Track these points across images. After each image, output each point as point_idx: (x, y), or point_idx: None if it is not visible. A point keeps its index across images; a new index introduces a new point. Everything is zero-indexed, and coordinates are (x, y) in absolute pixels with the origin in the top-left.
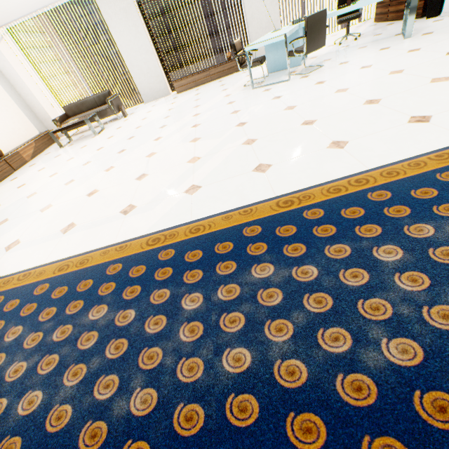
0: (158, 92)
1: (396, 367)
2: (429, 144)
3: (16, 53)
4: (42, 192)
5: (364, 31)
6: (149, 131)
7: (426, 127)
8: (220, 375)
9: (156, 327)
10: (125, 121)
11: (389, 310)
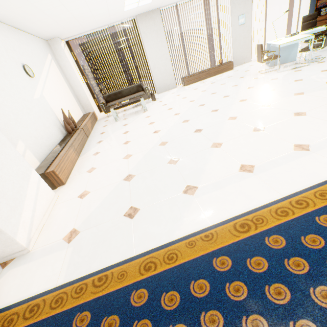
0: (169, 86)
1: None
2: None
3: (71, 57)
4: (175, 140)
5: None
6: (215, 100)
7: None
8: None
9: None
10: (161, 101)
11: None
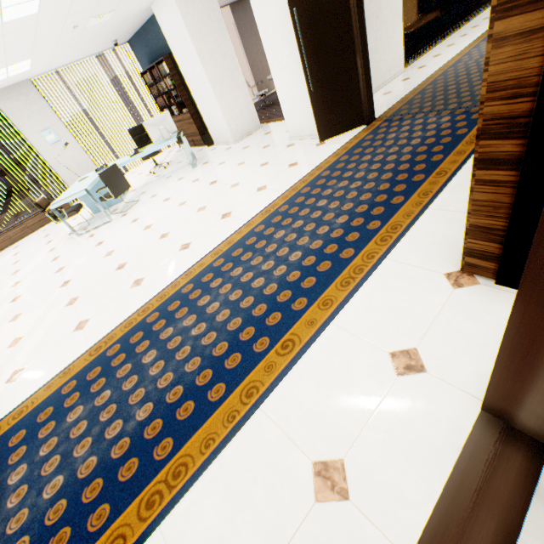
0: None
1: (141, 422)
2: (185, 266)
3: None
4: None
5: (173, 158)
6: None
7: (187, 252)
8: (42, 505)
9: None
10: None
11: (144, 392)
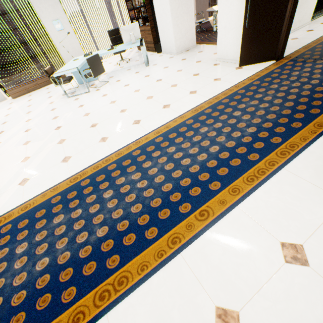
0: None
1: (99, 238)
2: (136, 136)
3: None
4: None
5: (132, 56)
6: None
7: (137, 126)
8: (35, 273)
9: (1, 269)
10: None
11: (102, 217)
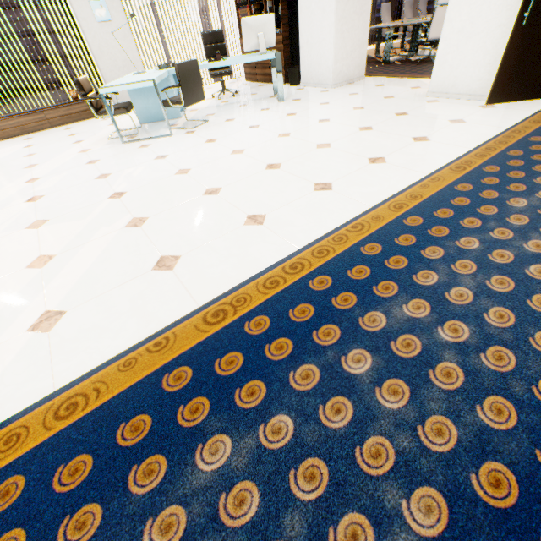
0: None
1: None
2: (341, 213)
3: None
4: None
5: (239, 89)
6: None
7: (331, 195)
8: None
9: None
10: None
11: (390, 449)
